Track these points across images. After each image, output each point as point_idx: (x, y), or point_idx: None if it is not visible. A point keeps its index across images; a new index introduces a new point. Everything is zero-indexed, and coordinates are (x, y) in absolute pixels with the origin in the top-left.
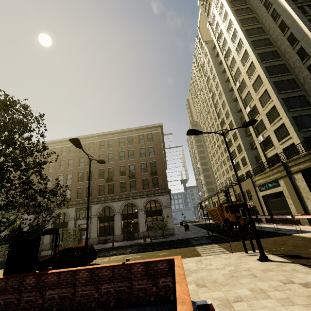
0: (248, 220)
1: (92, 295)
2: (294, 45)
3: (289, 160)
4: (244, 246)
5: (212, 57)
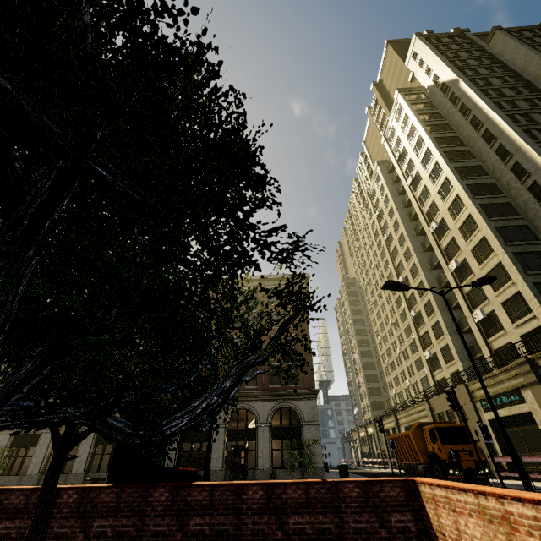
0: (476, 461)
1: (272, 534)
2: (523, 178)
3: (540, 354)
4: None
5: (388, 183)
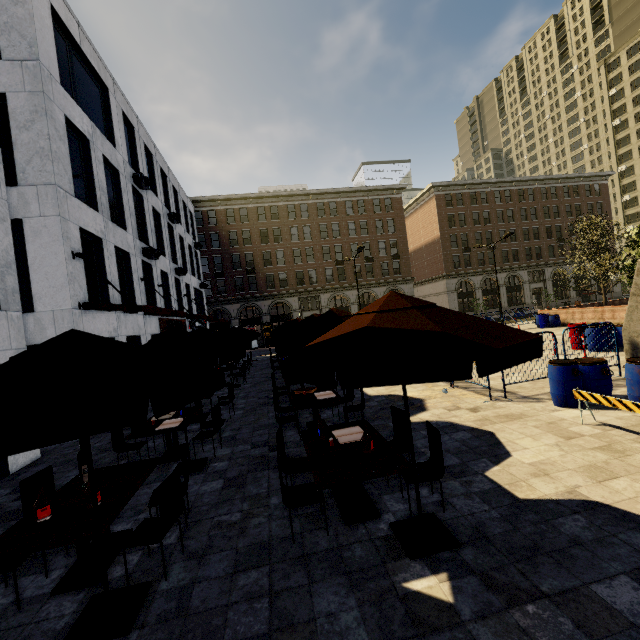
0: None
1: None
2: None
3: None
4: None
5: None
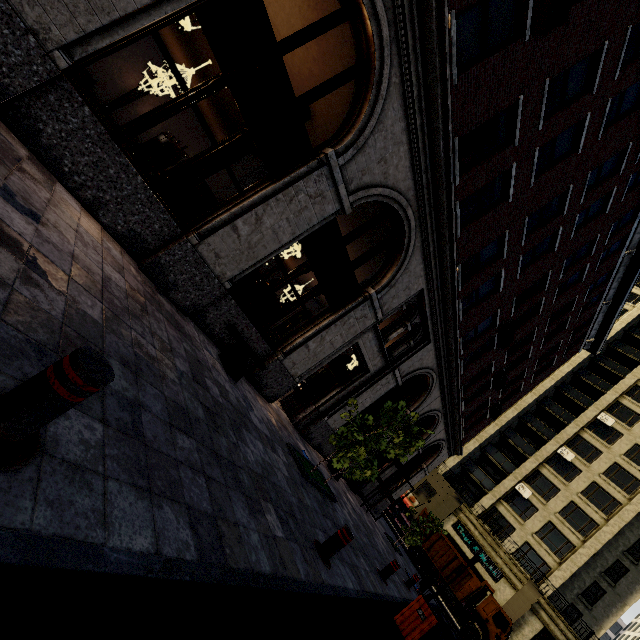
0: None
1: None
2: None
3: (552, 607)
4: None
5: None
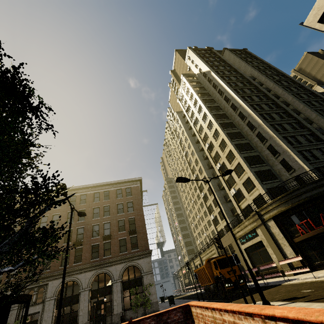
0: (238, 275)
1: None
2: (244, 120)
3: (261, 209)
4: (244, 298)
5: (183, 123)
